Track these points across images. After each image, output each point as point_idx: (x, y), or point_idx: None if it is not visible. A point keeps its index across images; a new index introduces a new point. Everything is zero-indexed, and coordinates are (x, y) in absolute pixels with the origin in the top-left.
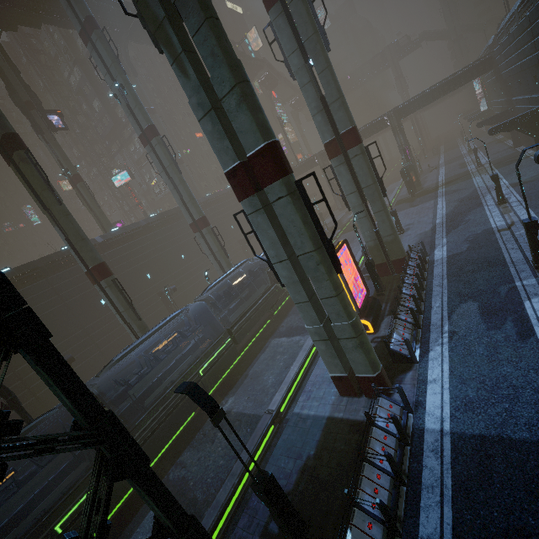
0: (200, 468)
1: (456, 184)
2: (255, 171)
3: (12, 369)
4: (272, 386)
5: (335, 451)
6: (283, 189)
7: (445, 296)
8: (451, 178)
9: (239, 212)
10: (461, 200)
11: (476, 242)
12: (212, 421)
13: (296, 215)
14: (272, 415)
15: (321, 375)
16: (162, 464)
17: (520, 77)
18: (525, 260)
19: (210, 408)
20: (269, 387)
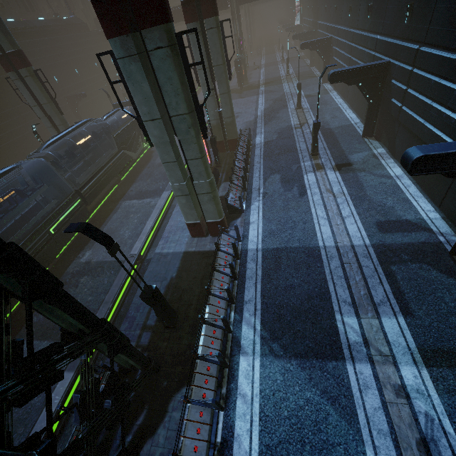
0: None
1: (272, 86)
2: (132, 3)
3: None
4: (129, 238)
5: (191, 271)
6: (164, 37)
7: (262, 170)
8: (269, 79)
9: (105, 53)
10: (274, 100)
11: (282, 134)
12: (110, 252)
13: (175, 72)
14: (135, 258)
15: (175, 225)
16: (21, 313)
17: (327, 3)
18: (307, 150)
19: (107, 242)
20: (126, 239)
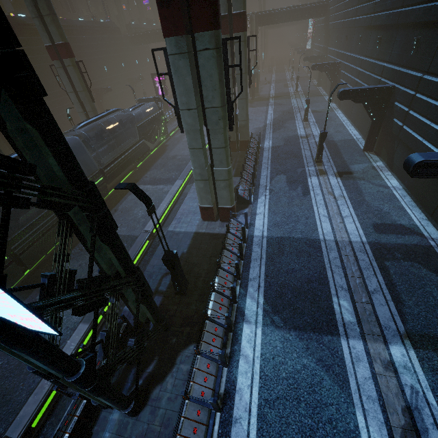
0: (83, 270)
1: (281, 100)
2: (192, 11)
3: None
4: (142, 217)
5: (201, 249)
6: (212, 41)
7: (269, 170)
8: (279, 94)
9: (159, 49)
10: (283, 111)
11: (289, 141)
12: (149, 211)
13: (216, 71)
14: (149, 233)
15: (187, 209)
16: (39, 272)
17: (339, 32)
18: (311, 157)
19: (148, 203)
20: (139, 218)
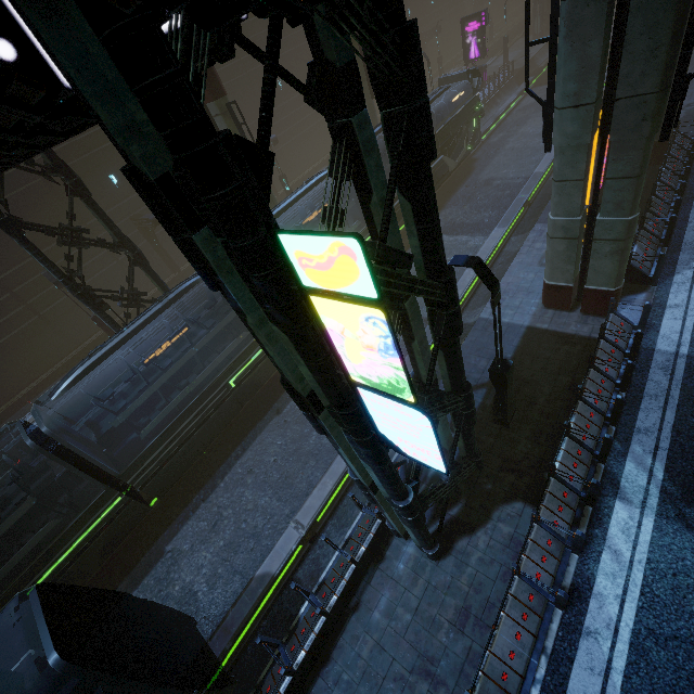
0: None
1: None
2: None
3: (81, 221)
4: None
5: (539, 358)
6: None
7: None
8: None
9: None
10: None
11: None
12: (494, 302)
13: (672, 12)
14: None
15: (515, 283)
16: None
17: None
18: None
19: (495, 288)
20: None
